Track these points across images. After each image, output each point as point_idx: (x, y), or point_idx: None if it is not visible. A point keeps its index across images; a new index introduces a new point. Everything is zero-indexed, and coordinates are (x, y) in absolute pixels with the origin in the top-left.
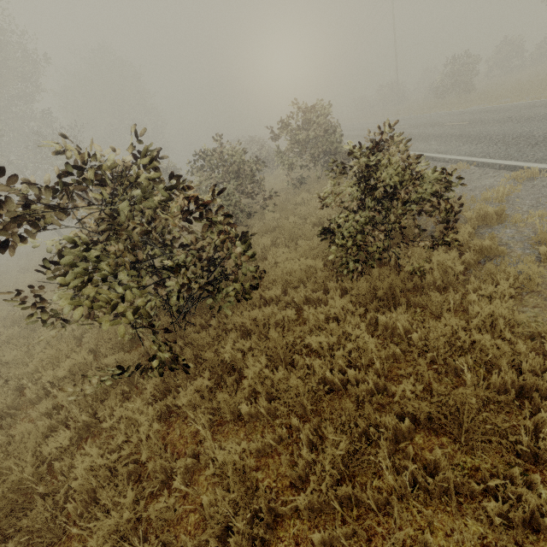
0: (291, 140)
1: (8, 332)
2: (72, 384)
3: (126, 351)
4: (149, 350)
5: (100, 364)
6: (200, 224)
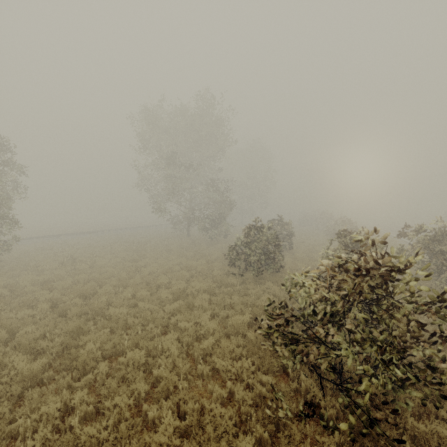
0: (414, 245)
1: (178, 302)
2: (242, 385)
3: (269, 374)
4: (301, 392)
5: (257, 377)
6: (307, 277)
